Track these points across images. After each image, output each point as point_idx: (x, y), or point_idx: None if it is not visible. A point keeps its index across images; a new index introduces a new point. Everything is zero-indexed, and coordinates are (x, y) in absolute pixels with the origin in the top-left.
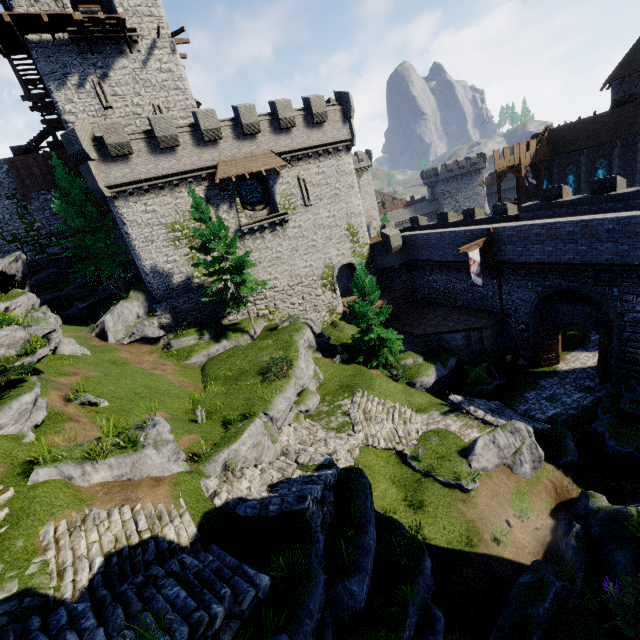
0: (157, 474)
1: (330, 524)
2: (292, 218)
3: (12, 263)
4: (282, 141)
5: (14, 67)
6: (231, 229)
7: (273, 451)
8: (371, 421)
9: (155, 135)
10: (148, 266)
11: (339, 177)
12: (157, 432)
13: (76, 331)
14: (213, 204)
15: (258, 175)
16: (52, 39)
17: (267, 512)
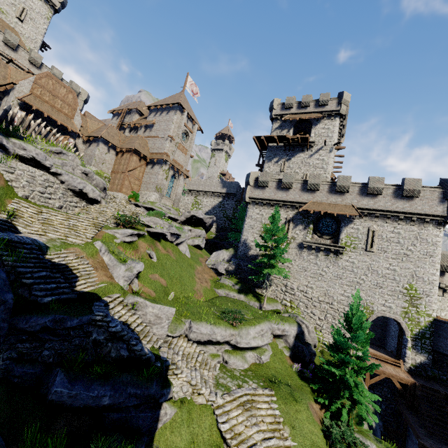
0: (115, 276)
1: (103, 356)
2: (348, 253)
3: (208, 218)
4: (365, 201)
5: (260, 155)
6: (297, 241)
7: (163, 332)
8: (245, 411)
9: (282, 181)
10: (243, 239)
11: (416, 242)
12: (134, 266)
13: (205, 254)
14: (294, 223)
15: (336, 217)
16: (277, 145)
17: (94, 306)
